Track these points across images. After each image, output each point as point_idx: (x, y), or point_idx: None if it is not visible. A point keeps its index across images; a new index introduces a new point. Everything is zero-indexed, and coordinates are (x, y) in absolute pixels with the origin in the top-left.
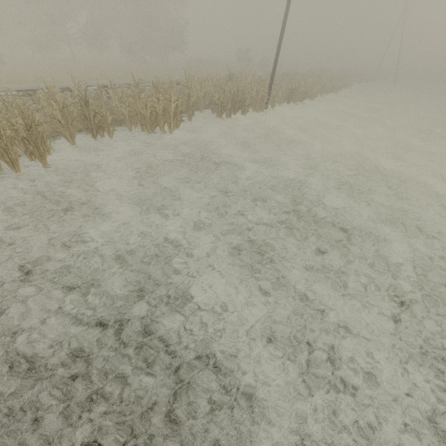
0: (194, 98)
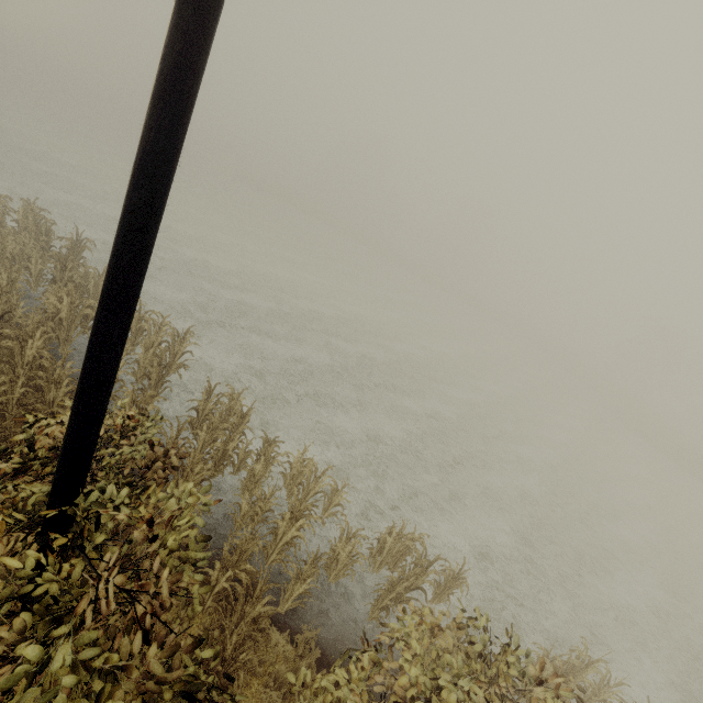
0: None
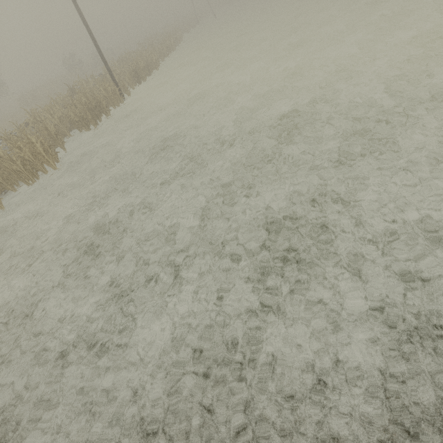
0: (53, 128)
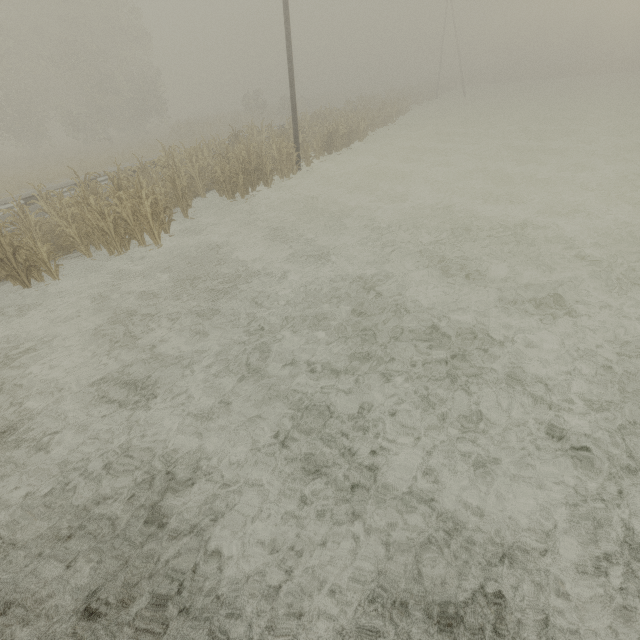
0: (184, 181)
